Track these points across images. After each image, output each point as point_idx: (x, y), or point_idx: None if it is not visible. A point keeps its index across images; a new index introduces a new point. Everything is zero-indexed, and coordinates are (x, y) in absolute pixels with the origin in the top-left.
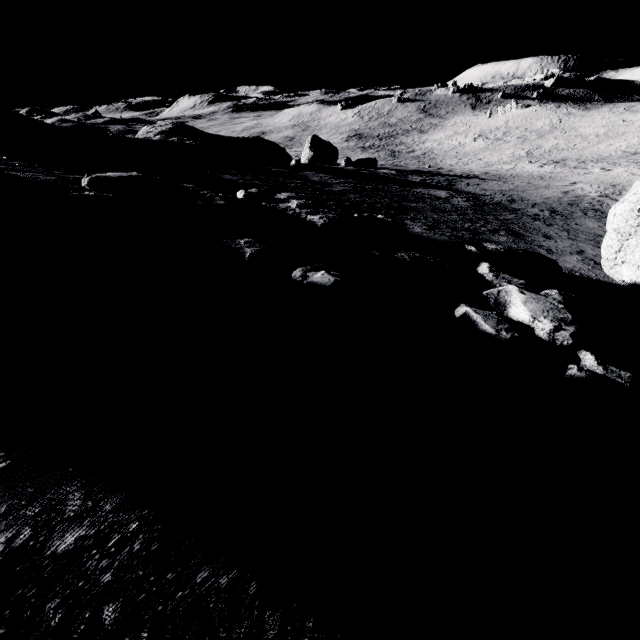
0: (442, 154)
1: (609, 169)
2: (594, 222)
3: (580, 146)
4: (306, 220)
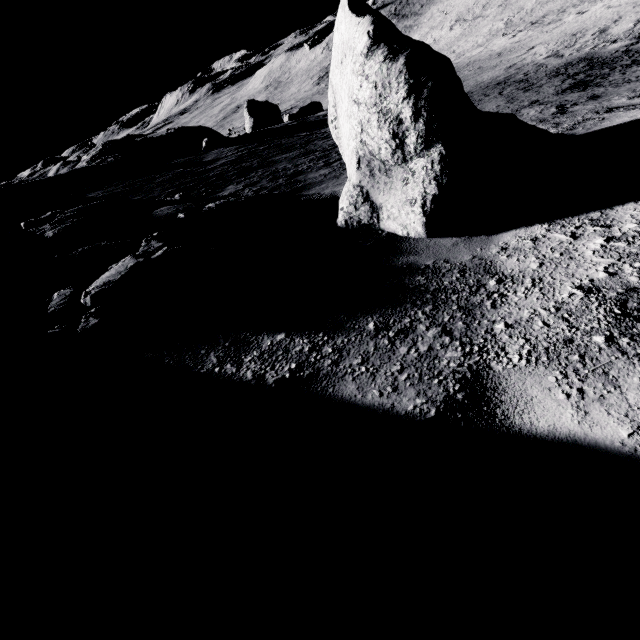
0: None
1: (585, 11)
2: (497, 102)
3: None
4: (45, 237)
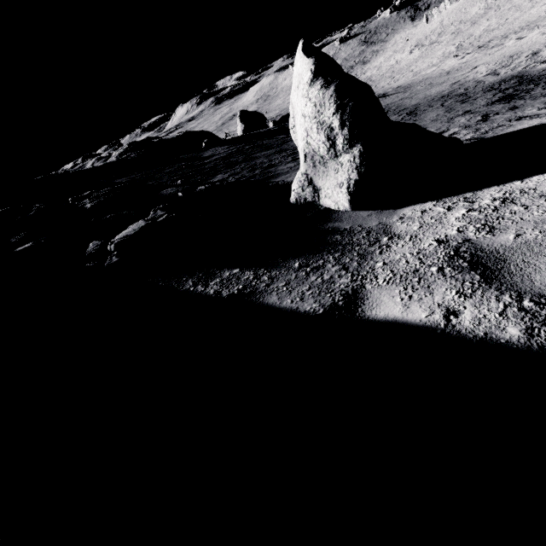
0: (378, 78)
1: (523, 36)
2: (438, 111)
3: (511, 19)
4: (85, 208)
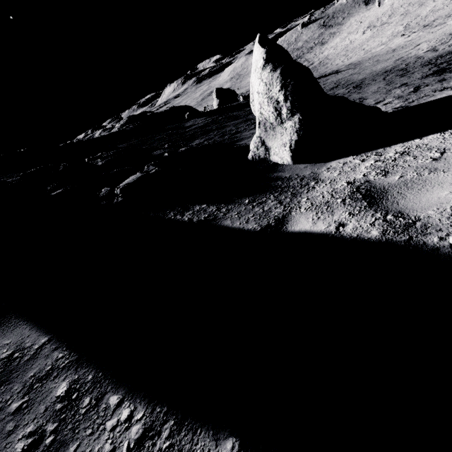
0: (334, 57)
1: None
2: (379, 85)
3: None
4: (97, 165)
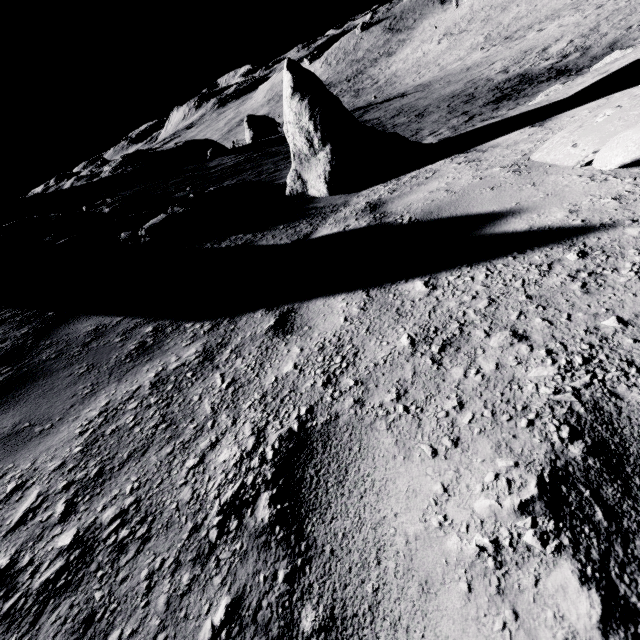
0: (404, 74)
1: (544, 28)
2: (442, 113)
3: (540, 5)
4: (103, 212)
